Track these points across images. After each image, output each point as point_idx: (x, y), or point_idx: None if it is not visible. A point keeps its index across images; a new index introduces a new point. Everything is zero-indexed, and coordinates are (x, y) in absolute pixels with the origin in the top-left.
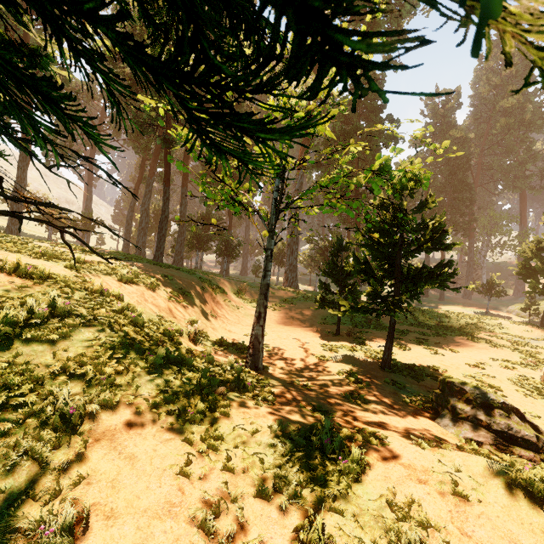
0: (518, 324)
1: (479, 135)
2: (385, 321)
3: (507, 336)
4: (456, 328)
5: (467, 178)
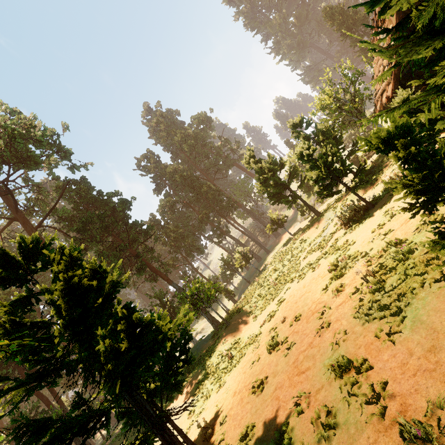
0: (308, 229)
1: (186, 160)
2: (243, 332)
3: (313, 244)
4: (287, 274)
5: (202, 183)
